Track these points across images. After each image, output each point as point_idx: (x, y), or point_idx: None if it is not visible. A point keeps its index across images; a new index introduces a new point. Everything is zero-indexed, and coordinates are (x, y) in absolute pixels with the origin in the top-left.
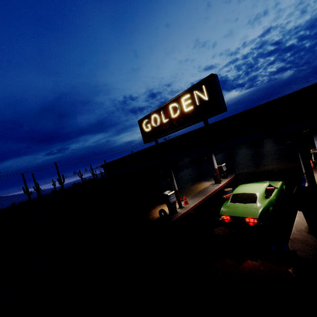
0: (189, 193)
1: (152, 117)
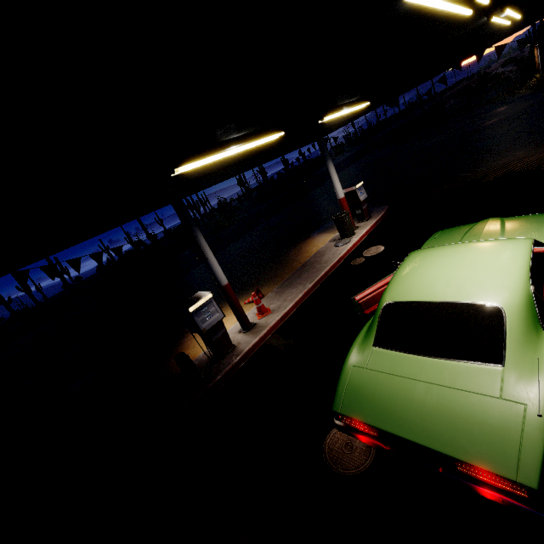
0: (281, 273)
1: None
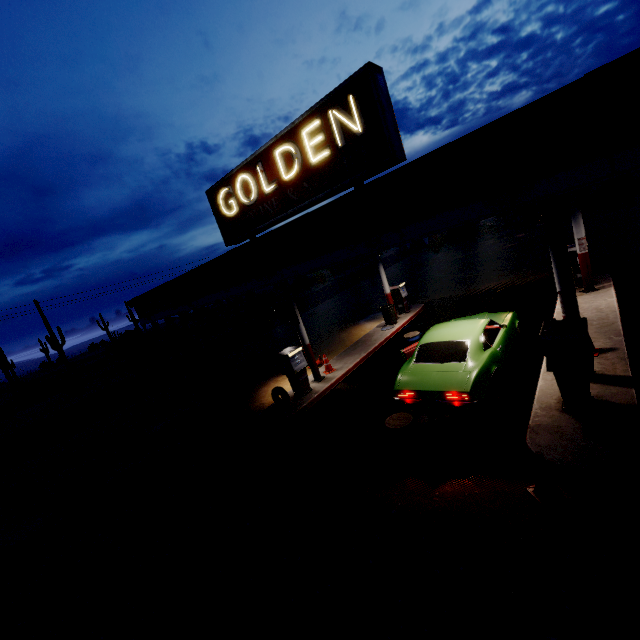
0: (336, 349)
1: (239, 182)
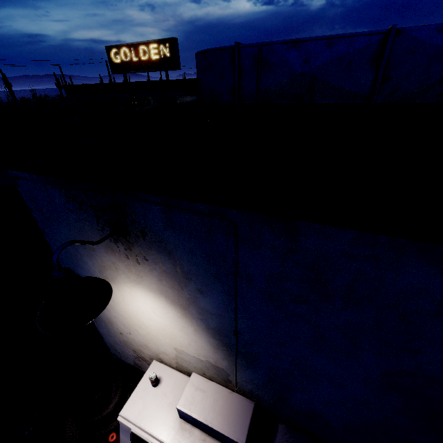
0: None
1: (122, 50)
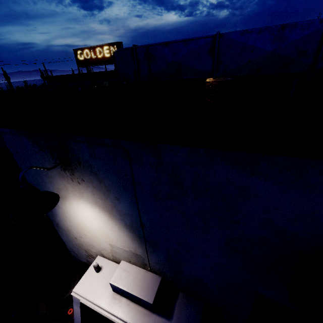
0: None
1: (85, 51)
